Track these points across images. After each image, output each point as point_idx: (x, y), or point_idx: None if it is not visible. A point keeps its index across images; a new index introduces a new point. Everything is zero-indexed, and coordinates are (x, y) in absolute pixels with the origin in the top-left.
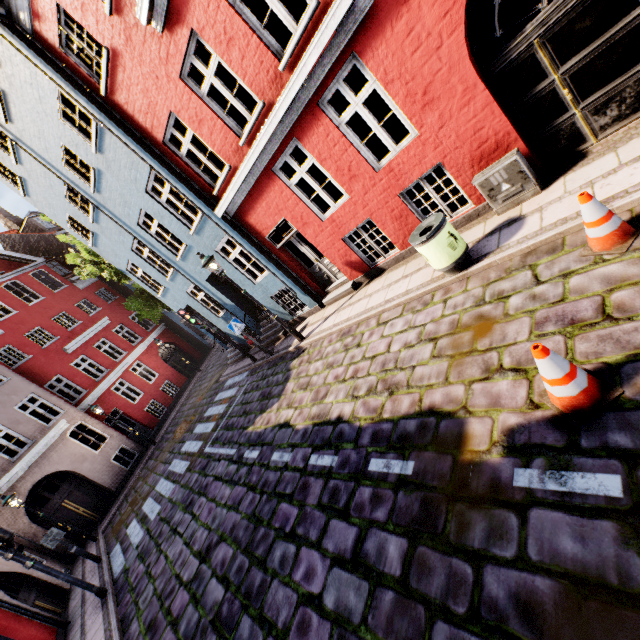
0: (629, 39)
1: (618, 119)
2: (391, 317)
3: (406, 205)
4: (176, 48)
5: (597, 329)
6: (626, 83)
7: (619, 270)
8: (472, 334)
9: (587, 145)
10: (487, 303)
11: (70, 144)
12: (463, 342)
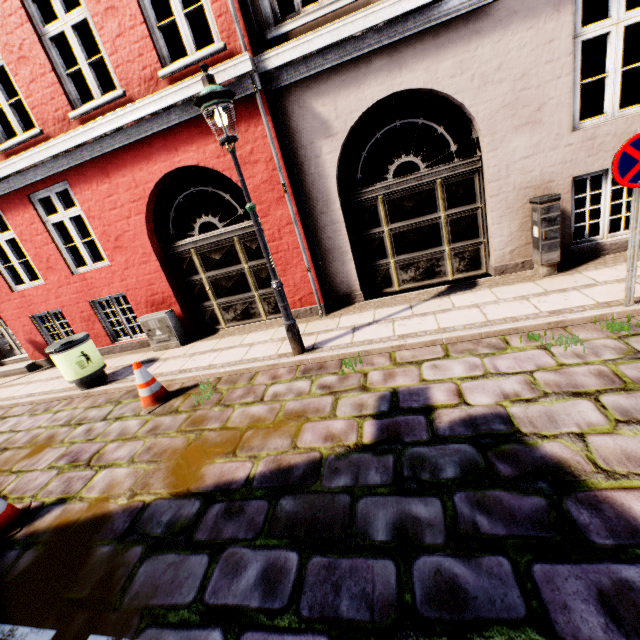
0: (238, 278)
1: (236, 319)
2: (15, 413)
3: (96, 312)
4: None
5: (75, 471)
6: (239, 301)
7: (133, 426)
8: (28, 452)
9: (221, 327)
10: (69, 425)
11: None
12: (15, 459)
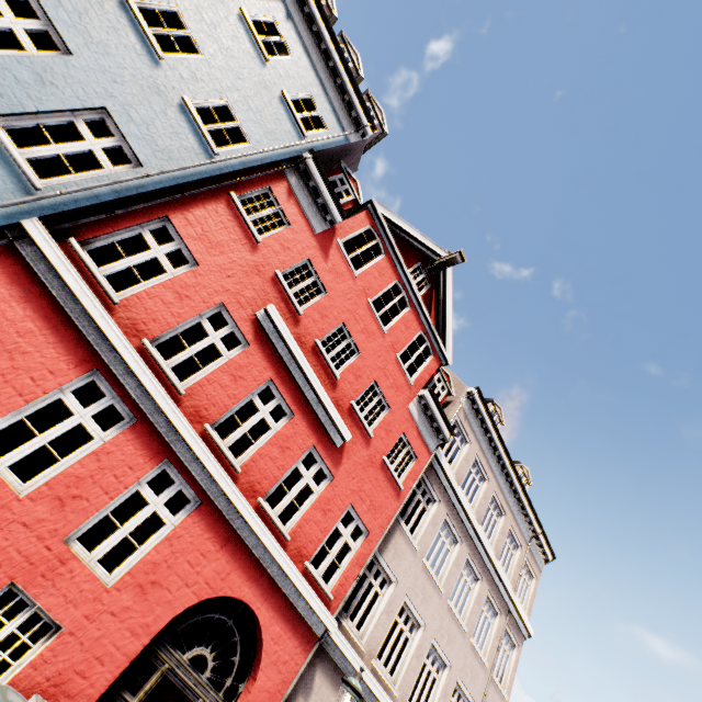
0: None
1: None
2: None
3: None
4: (243, 318)
5: None
6: None
7: None
8: None
9: None
10: None
11: (201, 69)
12: None
